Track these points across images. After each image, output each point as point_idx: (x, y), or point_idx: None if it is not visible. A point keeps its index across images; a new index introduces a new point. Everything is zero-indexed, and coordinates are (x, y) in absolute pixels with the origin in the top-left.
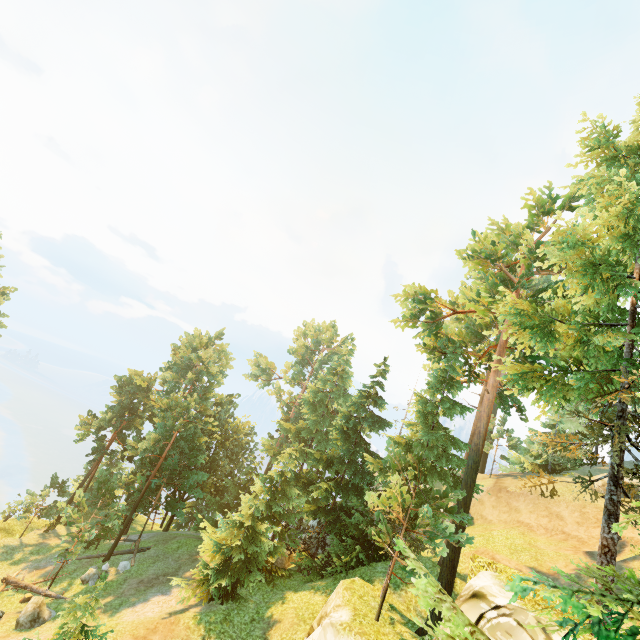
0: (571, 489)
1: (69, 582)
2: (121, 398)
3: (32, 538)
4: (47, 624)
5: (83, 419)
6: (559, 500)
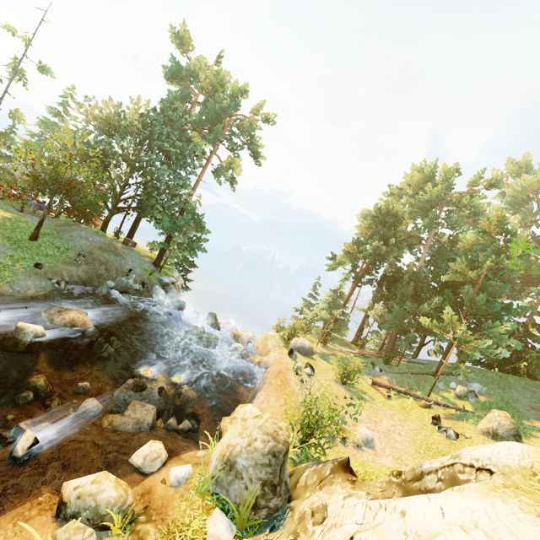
0: None
1: (437, 395)
2: (365, 231)
3: (321, 349)
4: (528, 442)
5: (346, 248)
6: None
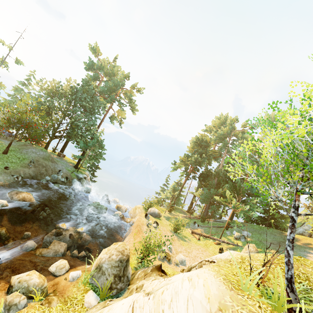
0: None
1: (225, 238)
2: (192, 149)
3: (168, 214)
4: None
5: (181, 158)
6: None
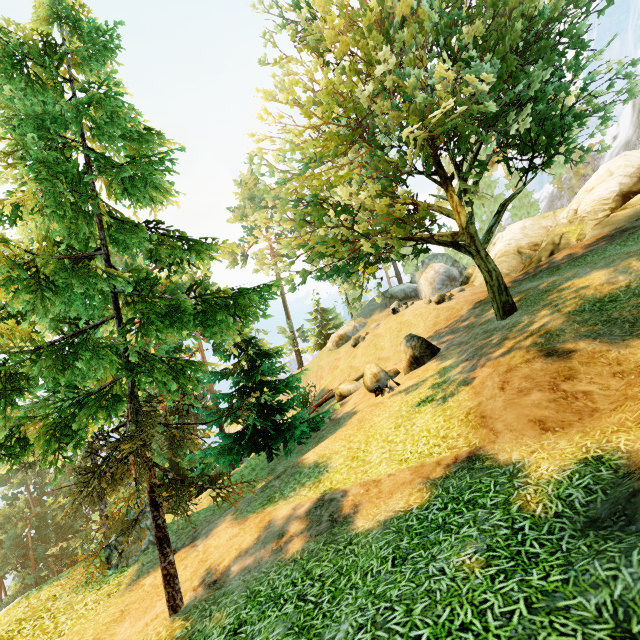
0: (320, 358)
1: None
2: None
3: None
4: None
5: None
6: (311, 373)
